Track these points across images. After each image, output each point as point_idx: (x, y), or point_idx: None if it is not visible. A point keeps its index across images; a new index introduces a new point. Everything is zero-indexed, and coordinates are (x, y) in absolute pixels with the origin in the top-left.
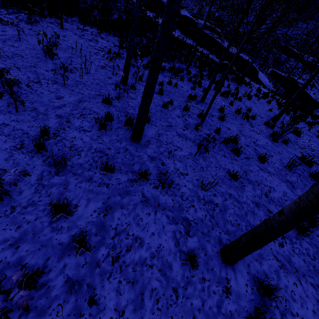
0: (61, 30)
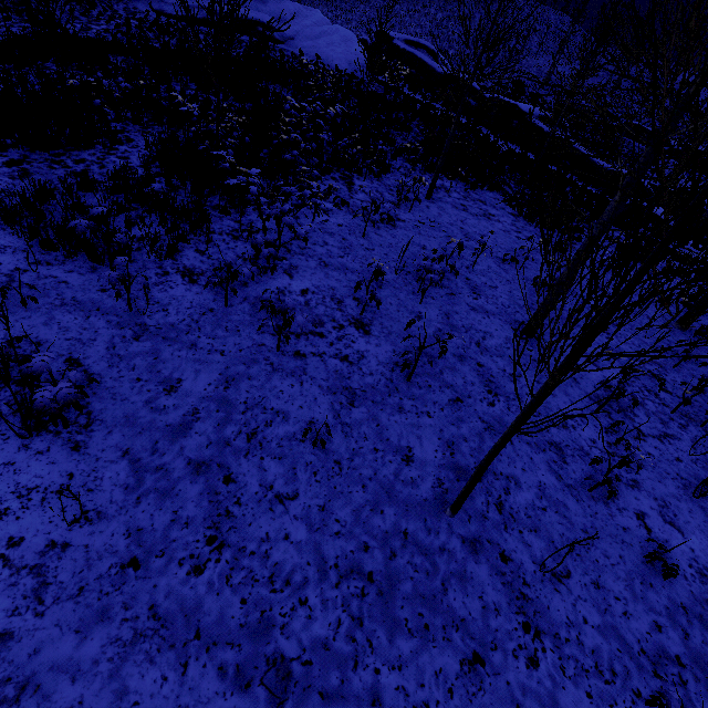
0: (435, 205)
